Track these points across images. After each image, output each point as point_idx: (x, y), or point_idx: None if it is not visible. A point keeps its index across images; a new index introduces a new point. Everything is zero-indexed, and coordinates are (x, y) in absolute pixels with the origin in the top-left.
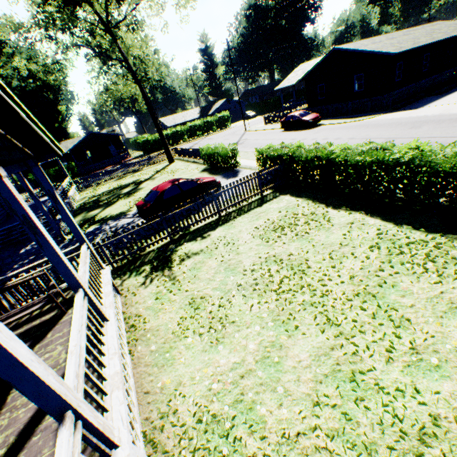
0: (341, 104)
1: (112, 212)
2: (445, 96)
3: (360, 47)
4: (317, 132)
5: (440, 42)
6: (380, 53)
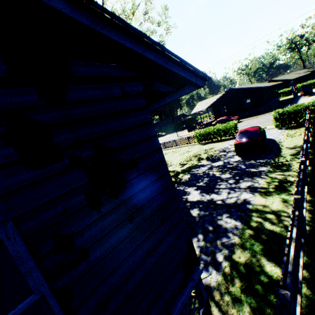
0: (245, 112)
1: (176, 169)
2: (297, 102)
3: (243, 87)
4: (249, 121)
5: (270, 87)
6: (259, 87)
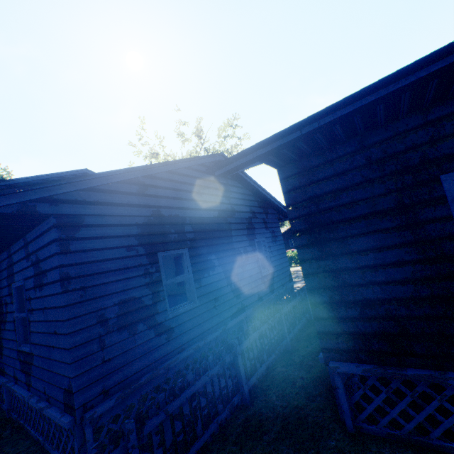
0: None
1: None
2: None
3: None
4: None
5: None
6: None
